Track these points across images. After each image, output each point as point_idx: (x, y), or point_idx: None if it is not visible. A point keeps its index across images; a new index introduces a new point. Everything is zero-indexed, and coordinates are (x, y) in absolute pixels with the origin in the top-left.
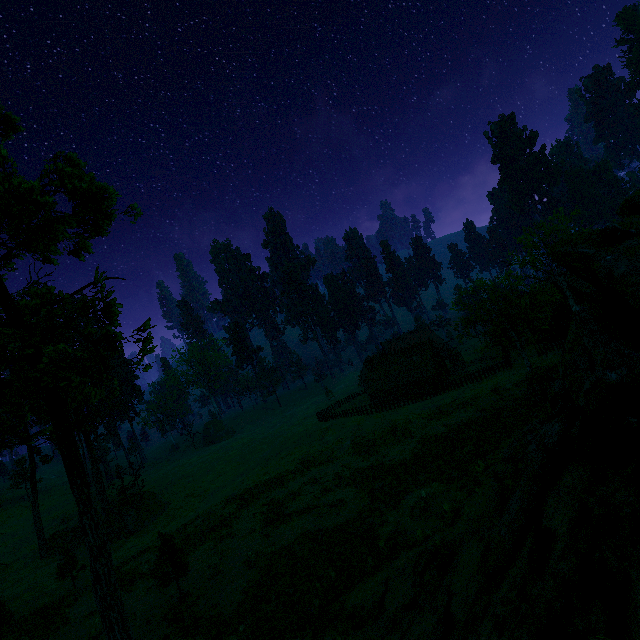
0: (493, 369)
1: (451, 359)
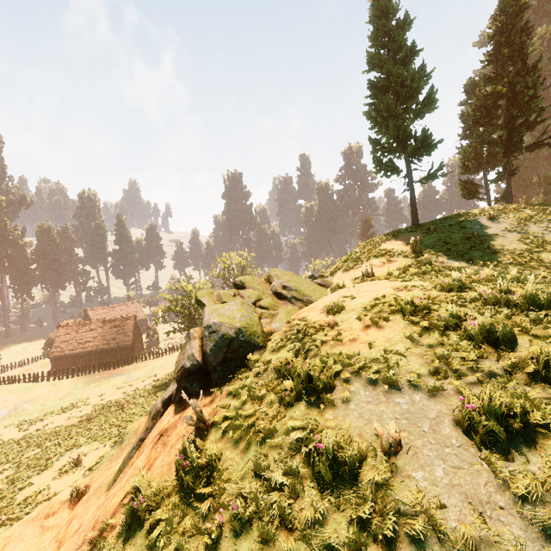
0: (177, 348)
1: (148, 335)
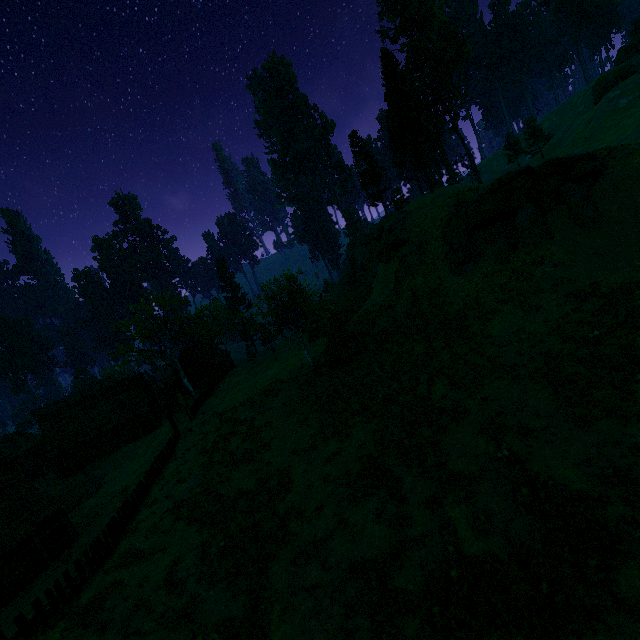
0: (173, 441)
1: None
